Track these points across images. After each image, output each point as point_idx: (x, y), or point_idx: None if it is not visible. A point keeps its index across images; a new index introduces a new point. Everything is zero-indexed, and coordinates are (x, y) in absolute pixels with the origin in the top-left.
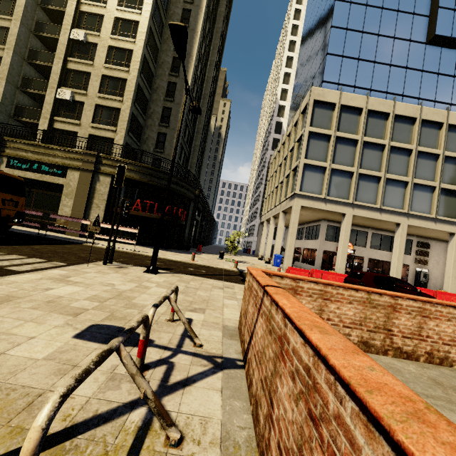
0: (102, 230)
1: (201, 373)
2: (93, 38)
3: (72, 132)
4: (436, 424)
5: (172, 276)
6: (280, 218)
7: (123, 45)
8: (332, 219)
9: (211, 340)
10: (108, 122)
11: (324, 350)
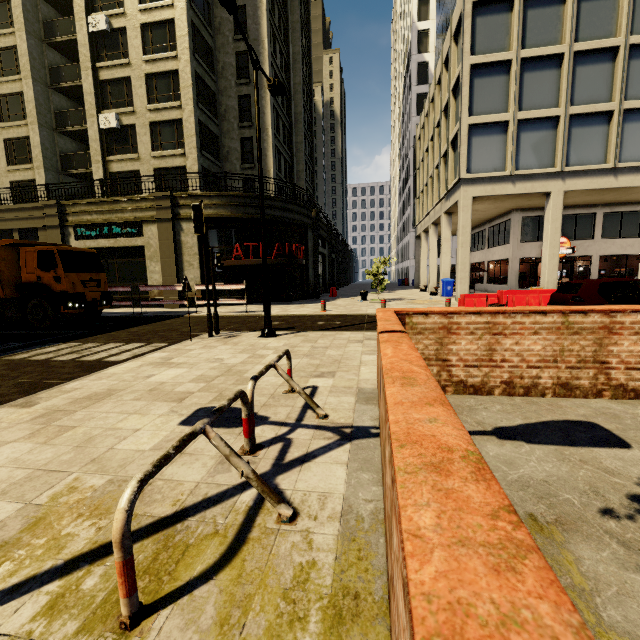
0: (203, 294)
1: (323, 447)
2: (118, 19)
3: (133, 172)
4: (455, 472)
5: (295, 337)
6: (443, 224)
7: (159, 16)
8: (529, 207)
9: (340, 409)
10: (172, 144)
11: (389, 405)
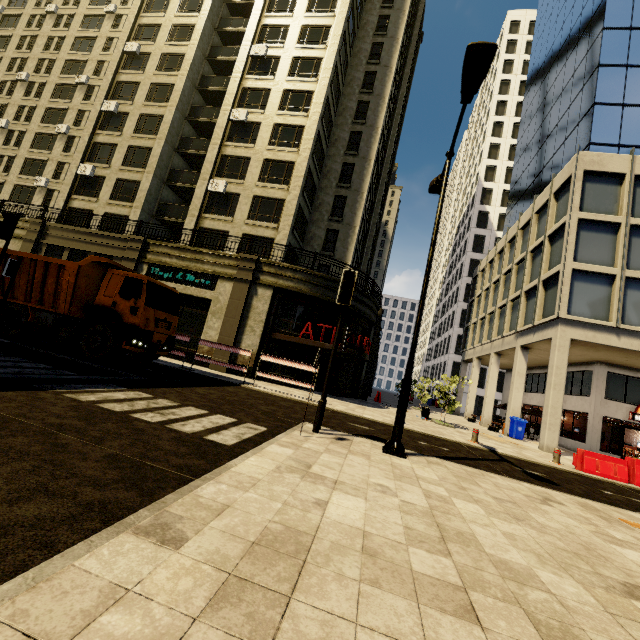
0: (255, 364)
1: None
2: (256, 116)
3: (222, 231)
4: None
5: (432, 464)
6: (518, 356)
7: (292, 122)
8: (617, 363)
9: None
10: (268, 217)
11: None
